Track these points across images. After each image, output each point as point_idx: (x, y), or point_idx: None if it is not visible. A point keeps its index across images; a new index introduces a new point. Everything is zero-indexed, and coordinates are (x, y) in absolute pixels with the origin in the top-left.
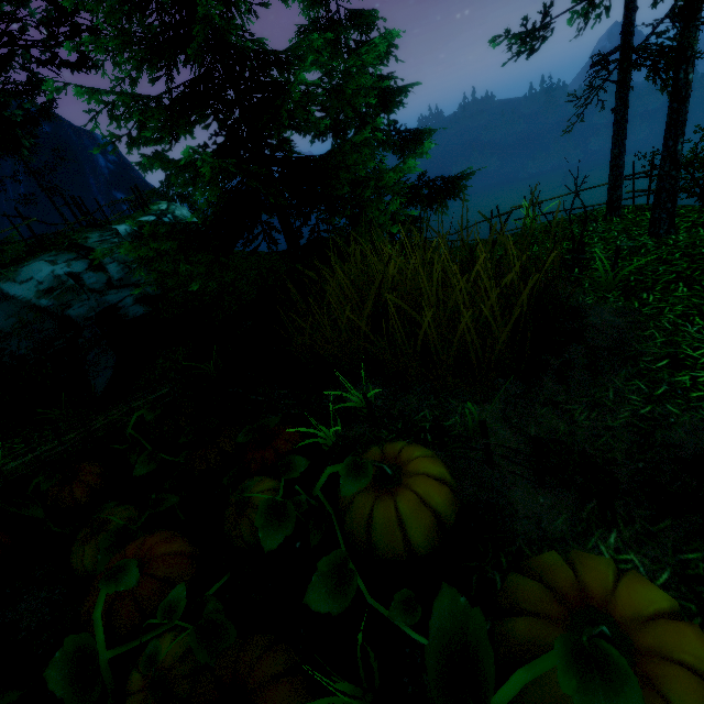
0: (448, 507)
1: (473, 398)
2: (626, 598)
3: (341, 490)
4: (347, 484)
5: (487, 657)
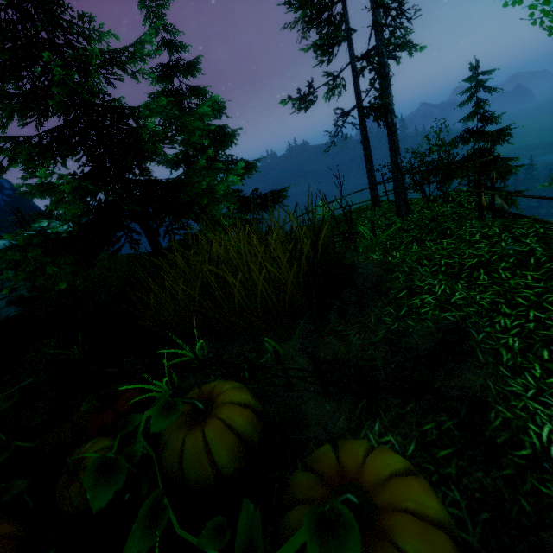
0: (250, 427)
1: (279, 338)
2: (371, 468)
3: (152, 429)
4: (158, 423)
5: (259, 551)
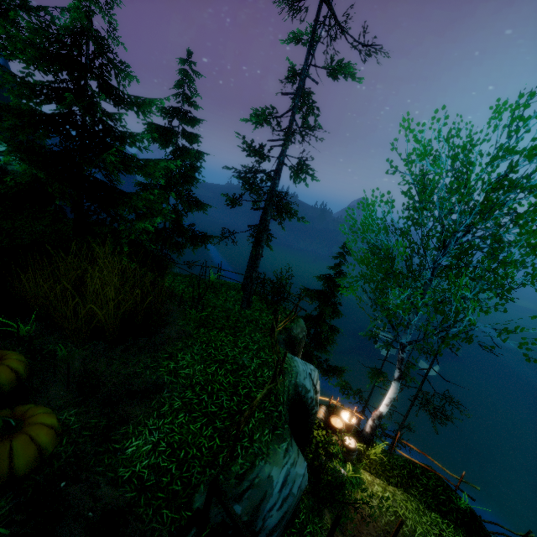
0: (8, 382)
1: (77, 345)
2: (35, 417)
3: None
4: None
5: None
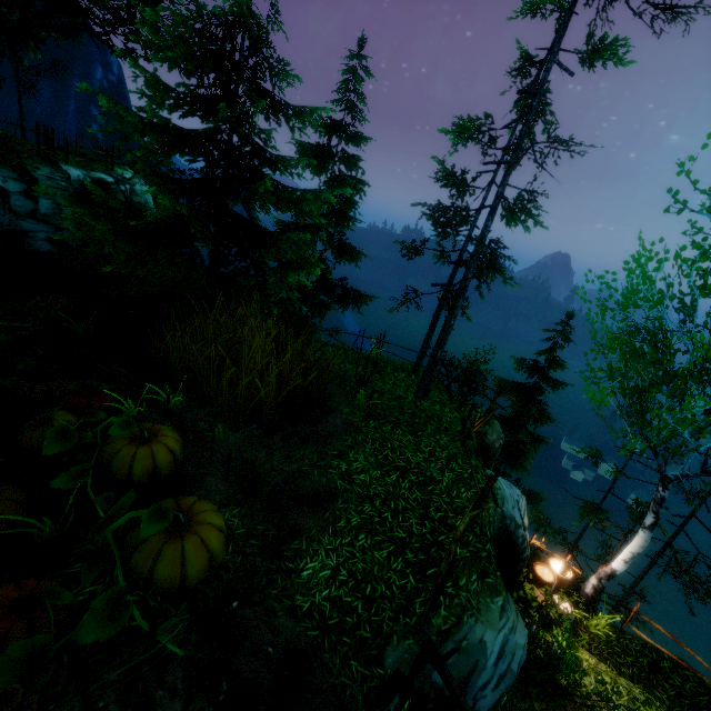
0: (165, 465)
1: (231, 426)
2: (203, 515)
3: (111, 429)
4: (116, 428)
5: (125, 510)
